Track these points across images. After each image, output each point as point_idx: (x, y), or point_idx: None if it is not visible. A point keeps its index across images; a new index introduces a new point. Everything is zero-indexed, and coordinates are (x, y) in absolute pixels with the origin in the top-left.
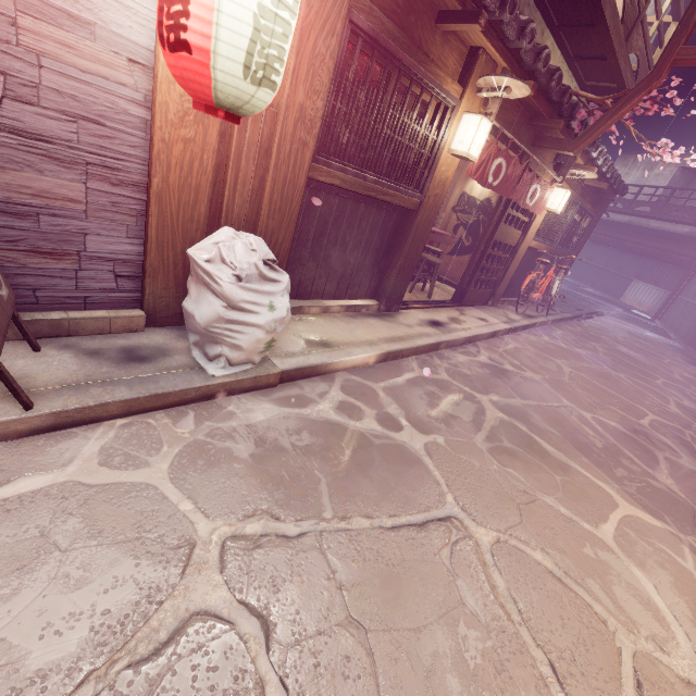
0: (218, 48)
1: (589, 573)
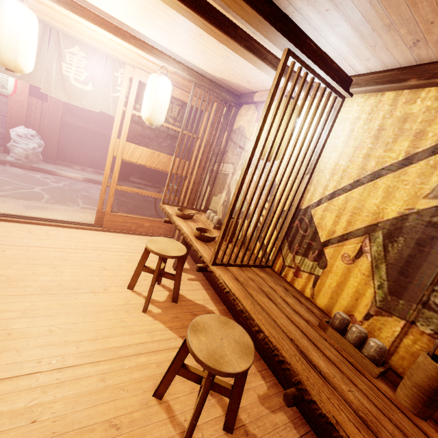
0: None
1: (57, 201)
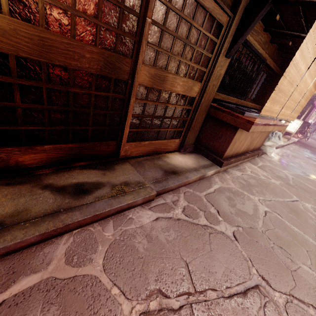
0: None
1: None
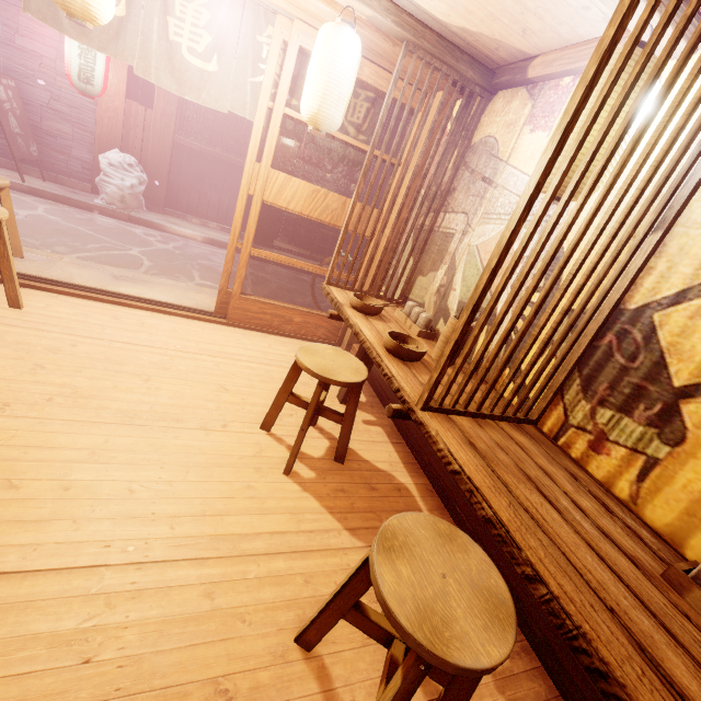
0: (72, 74)
1: (162, 272)
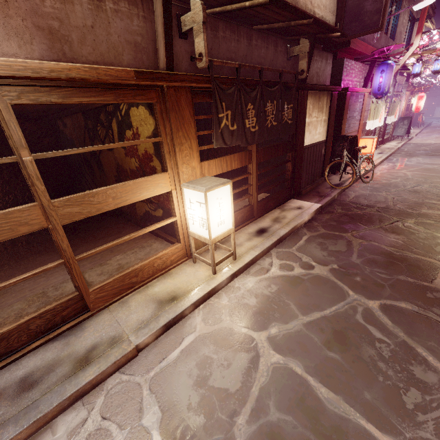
0: (421, 109)
1: None
